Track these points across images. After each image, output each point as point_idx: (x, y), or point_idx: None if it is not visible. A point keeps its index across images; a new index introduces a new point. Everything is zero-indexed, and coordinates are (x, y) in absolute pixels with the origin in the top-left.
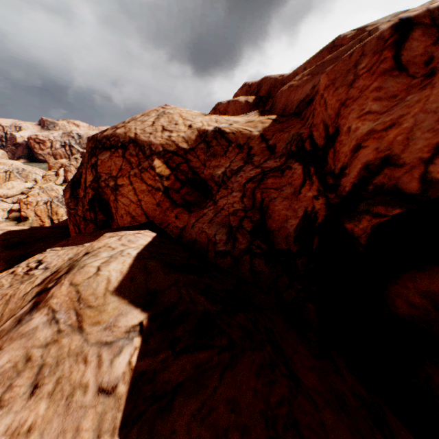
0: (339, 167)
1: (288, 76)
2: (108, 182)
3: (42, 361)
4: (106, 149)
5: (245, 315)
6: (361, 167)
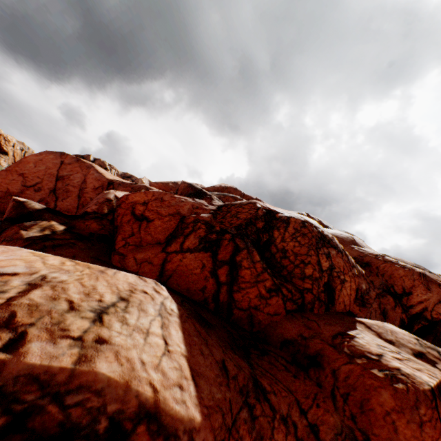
0: (409, 304)
1: None
2: (339, 274)
3: None
4: (332, 246)
5: None
6: (421, 308)
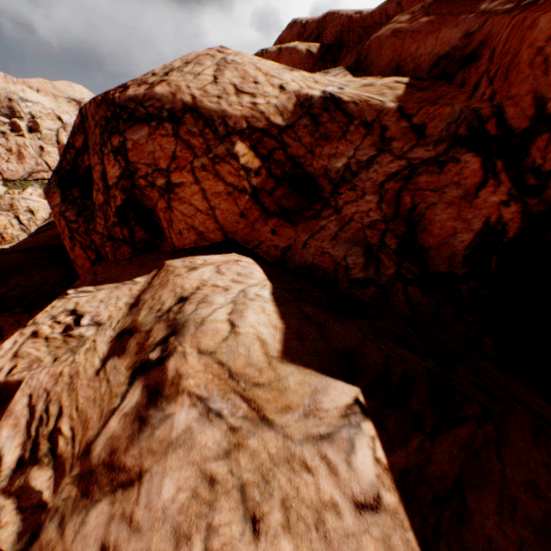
0: None
1: (371, 14)
2: (152, 178)
3: (237, 479)
4: (139, 121)
5: (462, 368)
6: None
